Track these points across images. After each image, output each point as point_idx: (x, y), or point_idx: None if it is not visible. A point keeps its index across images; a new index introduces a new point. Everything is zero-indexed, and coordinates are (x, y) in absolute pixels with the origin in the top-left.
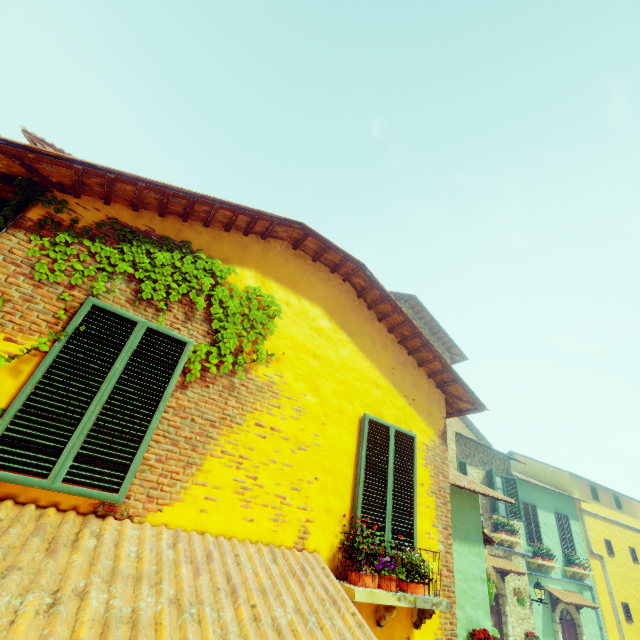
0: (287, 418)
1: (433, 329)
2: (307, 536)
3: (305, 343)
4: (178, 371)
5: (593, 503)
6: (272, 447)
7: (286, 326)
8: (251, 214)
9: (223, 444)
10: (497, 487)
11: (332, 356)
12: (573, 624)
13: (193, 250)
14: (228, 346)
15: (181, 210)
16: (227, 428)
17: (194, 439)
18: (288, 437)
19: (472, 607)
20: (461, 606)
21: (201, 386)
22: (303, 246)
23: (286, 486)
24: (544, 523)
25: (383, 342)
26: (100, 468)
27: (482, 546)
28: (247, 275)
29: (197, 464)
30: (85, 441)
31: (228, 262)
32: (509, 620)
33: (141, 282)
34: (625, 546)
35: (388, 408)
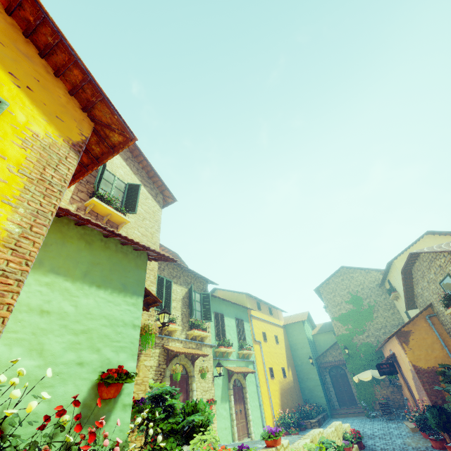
0: None
1: (150, 173)
2: None
3: None
4: None
5: (258, 312)
6: None
7: None
8: None
9: None
10: (196, 300)
11: None
12: (242, 388)
13: None
14: None
15: None
16: None
17: None
18: None
19: (114, 350)
20: (97, 350)
21: None
22: None
23: None
24: (228, 325)
25: None
26: None
27: (141, 298)
28: None
29: None
30: None
31: None
32: (195, 394)
33: None
34: (273, 335)
35: None
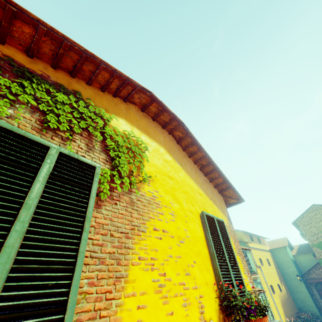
0: (168, 221)
1: None
2: (203, 309)
3: (163, 169)
4: (94, 191)
5: (252, 243)
6: (167, 245)
7: (151, 158)
8: (123, 79)
9: (137, 251)
10: None
11: (177, 177)
12: None
13: (82, 98)
14: (125, 170)
15: (70, 66)
16: (137, 237)
17: (116, 253)
18: (173, 235)
19: None
20: None
21: (111, 204)
22: (148, 110)
23: (182, 274)
24: None
25: (194, 169)
26: (27, 318)
27: None
28: (121, 122)
29: (124, 276)
30: (3, 288)
31: (108, 112)
32: None
33: (44, 114)
34: (265, 259)
35: (207, 207)
